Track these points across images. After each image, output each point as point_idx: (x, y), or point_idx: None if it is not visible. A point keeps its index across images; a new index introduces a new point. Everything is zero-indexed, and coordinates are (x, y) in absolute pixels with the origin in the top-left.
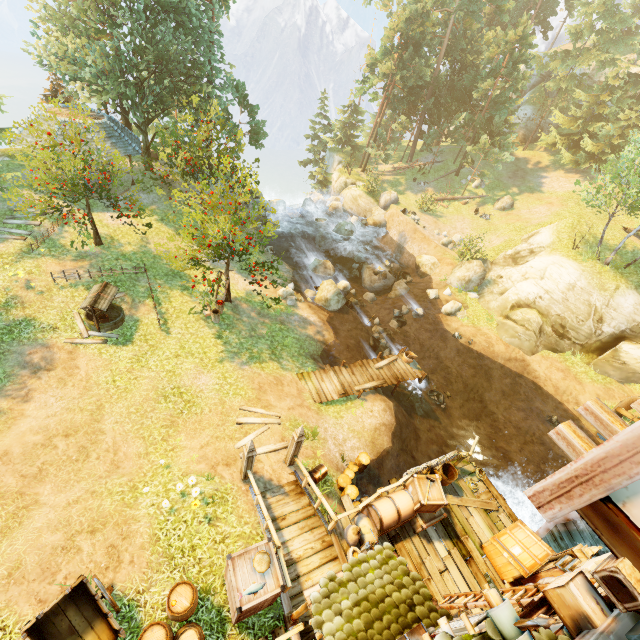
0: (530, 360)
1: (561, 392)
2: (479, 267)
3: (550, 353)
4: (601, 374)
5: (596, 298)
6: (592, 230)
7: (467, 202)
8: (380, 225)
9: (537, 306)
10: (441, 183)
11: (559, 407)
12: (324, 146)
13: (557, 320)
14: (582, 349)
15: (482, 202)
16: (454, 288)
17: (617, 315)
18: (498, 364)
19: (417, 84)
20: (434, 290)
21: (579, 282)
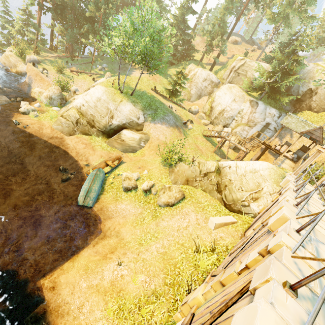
0: (66, 138)
1: (79, 155)
2: (57, 90)
3: (84, 136)
4: (111, 147)
5: (111, 105)
6: (129, 82)
7: (91, 75)
8: (21, 74)
9: (81, 110)
10: (82, 66)
11: (74, 163)
12: (10, 34)
13: (90, 117)
14: (104, 134)
15: (99, 76)
16: (44, 104)
17: (120, 115)
18: (43, 140)
19: (61, 4)
20: (25, 102)
21: (103, 96)
